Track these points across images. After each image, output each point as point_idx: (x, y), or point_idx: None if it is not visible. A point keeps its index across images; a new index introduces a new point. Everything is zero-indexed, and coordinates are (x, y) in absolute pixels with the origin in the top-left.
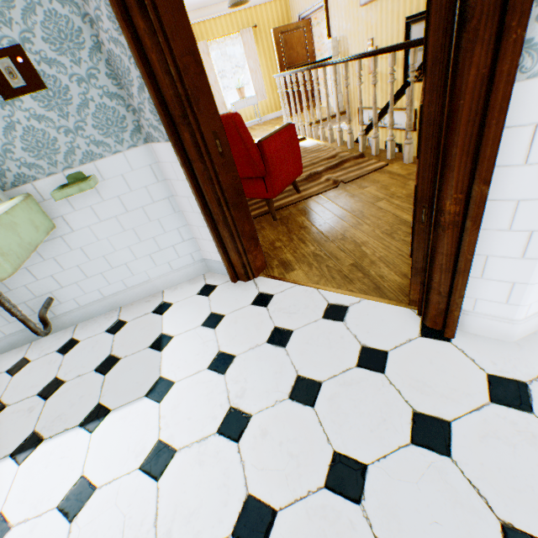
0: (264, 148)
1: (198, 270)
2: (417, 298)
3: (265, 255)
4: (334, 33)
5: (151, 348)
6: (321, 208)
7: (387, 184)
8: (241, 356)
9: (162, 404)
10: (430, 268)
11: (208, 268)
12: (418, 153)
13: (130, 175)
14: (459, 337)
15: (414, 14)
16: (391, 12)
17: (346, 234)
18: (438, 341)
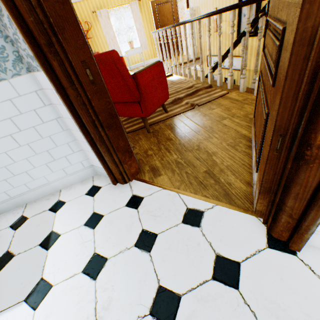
0: (138, 79)
1: (88, 173)
2: (262, 209)
3: (139, 162)
4: (191, 4)
5: (41, 246)
6: (182, 124)
7: (229, 107)
8: (112, 260)
9: (37, 312)
10: (284, 194)
11: (96, 172)
12: (274, 81)
13: (18, 100)
14: (303, 250)
15: None
16: None
17: (201, 146)
18: (285, 254)
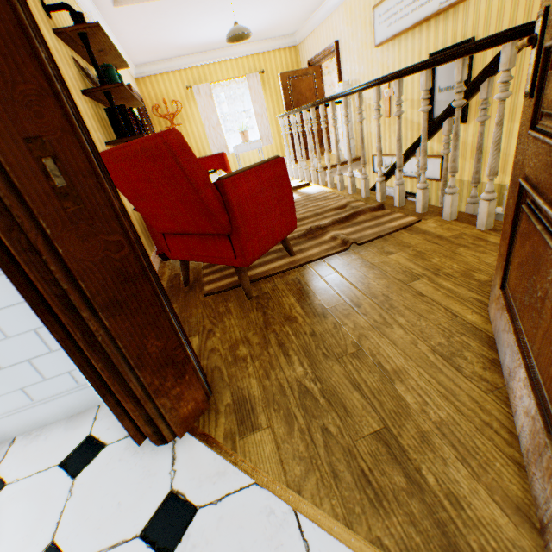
0: (227, 189)
1: (88, 398)
2: None
3: (214, 375)
4: (345, 77)
5: None
6: (322, 284)
7: (423, 250)
8: None
9: None
10: None
11: None
12: None
13: None
14: None
15: (439, 50)
16: (411, 50)
17: (363, 345)
18: None
